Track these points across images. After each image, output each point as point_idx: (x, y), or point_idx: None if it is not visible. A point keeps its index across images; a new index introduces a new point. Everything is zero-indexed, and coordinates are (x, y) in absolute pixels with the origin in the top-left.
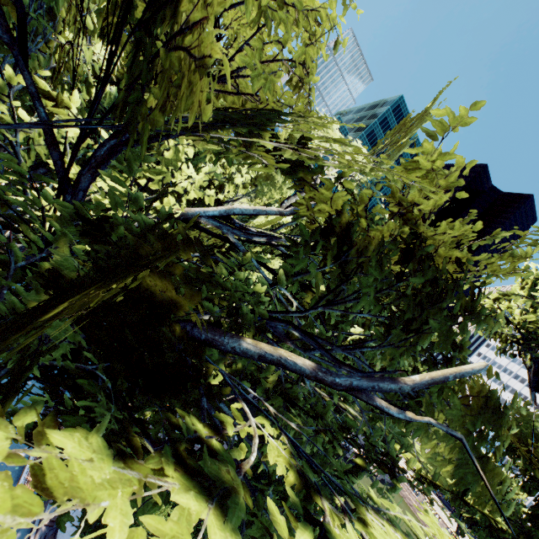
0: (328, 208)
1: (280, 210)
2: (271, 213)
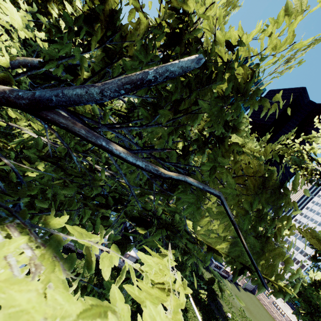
0: None
1: None
2: None
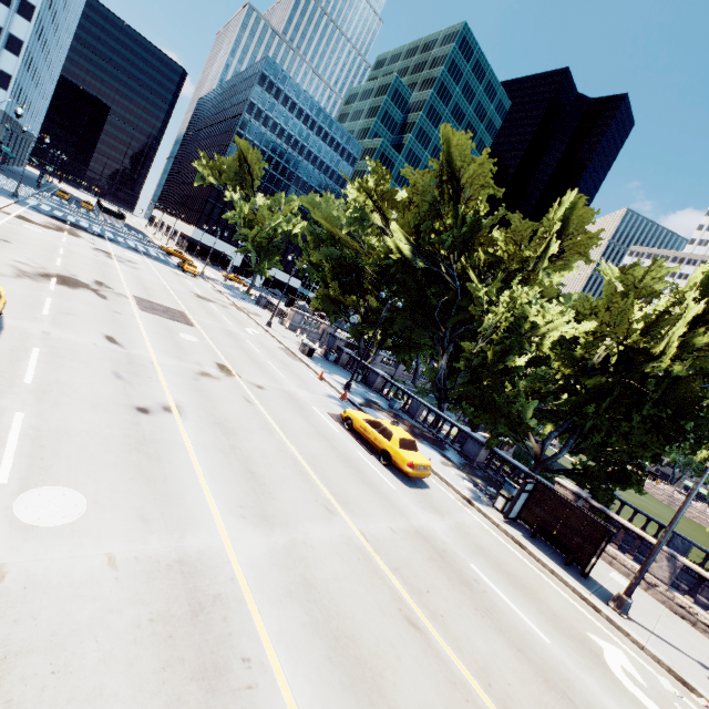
0: None
1: None
2: None
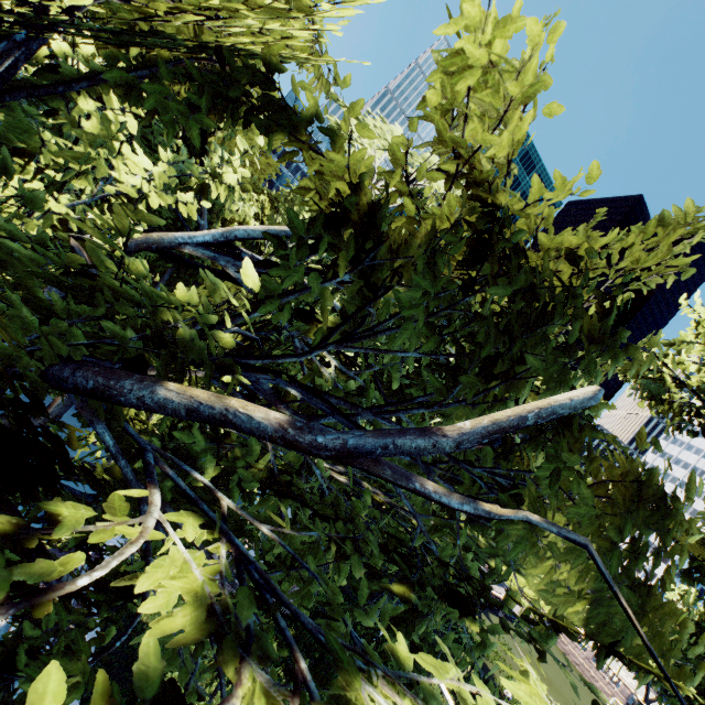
0: (346, 190)
1: None
2: None
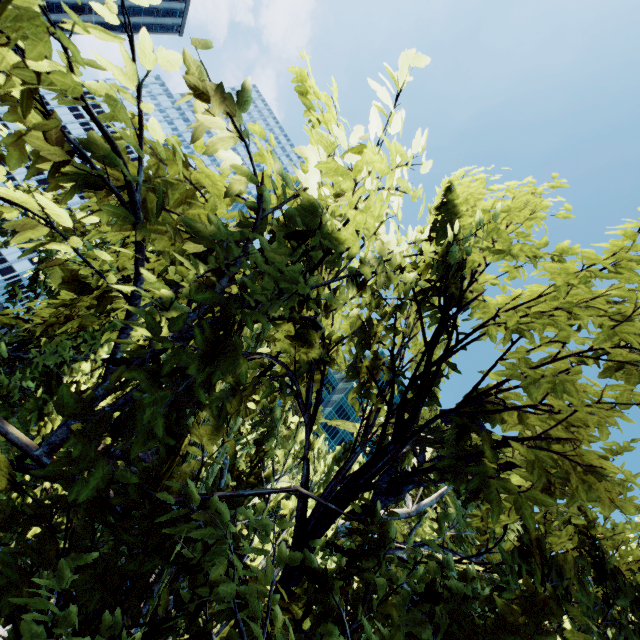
0: (503, 518)
1: (407, 510)
2: (402, 516)
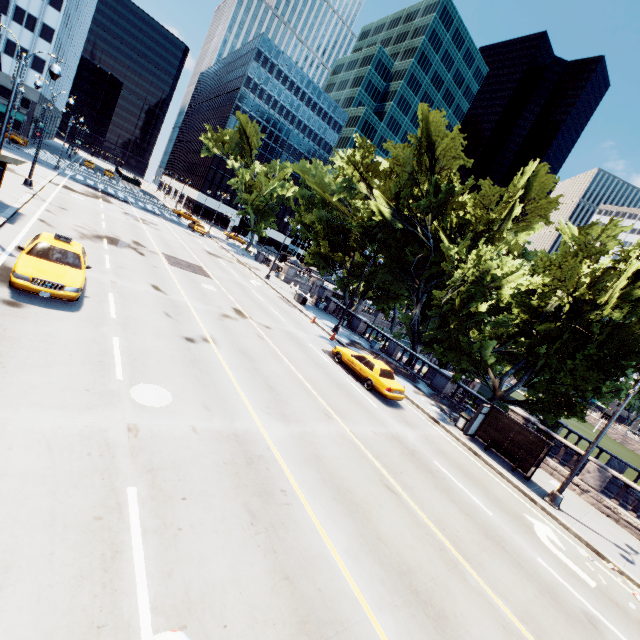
0: None
1: None
2: None
